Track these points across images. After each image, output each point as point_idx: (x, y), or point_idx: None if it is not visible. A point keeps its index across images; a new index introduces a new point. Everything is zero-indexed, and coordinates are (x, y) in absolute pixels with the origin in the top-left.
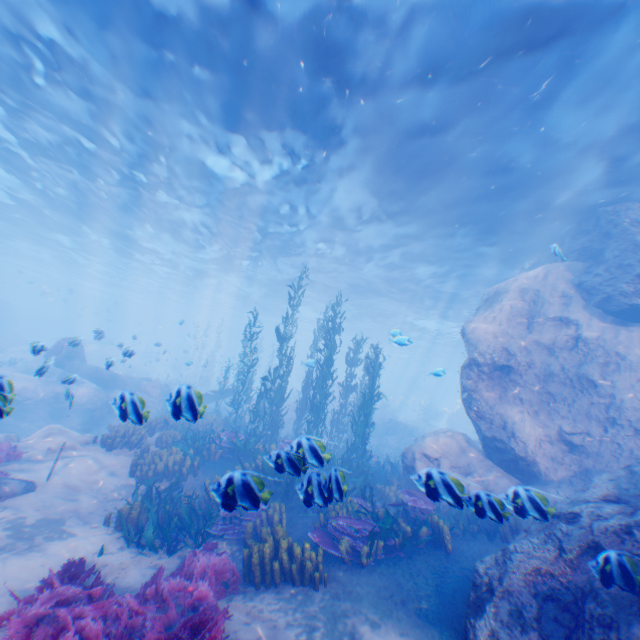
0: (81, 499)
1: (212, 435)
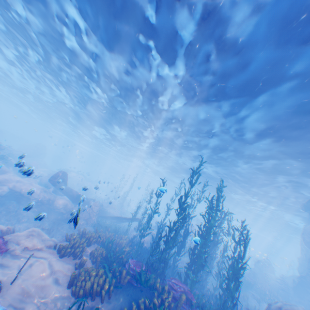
0: (26, 309)
1: (125, 260)
